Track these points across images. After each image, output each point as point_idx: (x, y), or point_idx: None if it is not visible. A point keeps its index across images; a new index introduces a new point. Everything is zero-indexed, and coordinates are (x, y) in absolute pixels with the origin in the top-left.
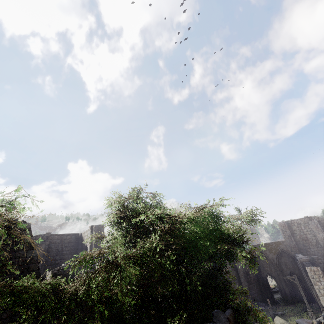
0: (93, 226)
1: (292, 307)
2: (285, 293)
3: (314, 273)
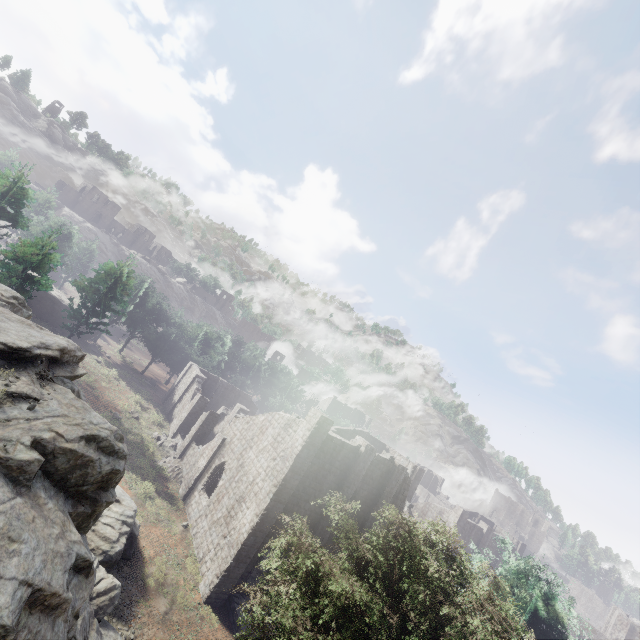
0: (418, 468)
1: None
2: None
3: None
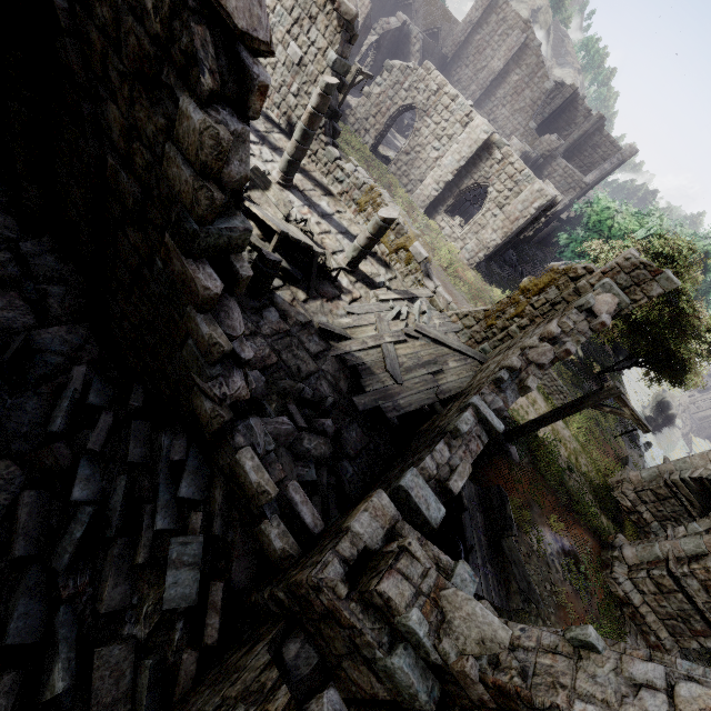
0: None
1: None
2: None
3: (361, 6)
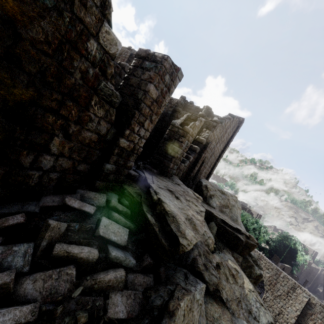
0: (259, 214)
1: (320, 299)
2: (323, 295)
3: None
